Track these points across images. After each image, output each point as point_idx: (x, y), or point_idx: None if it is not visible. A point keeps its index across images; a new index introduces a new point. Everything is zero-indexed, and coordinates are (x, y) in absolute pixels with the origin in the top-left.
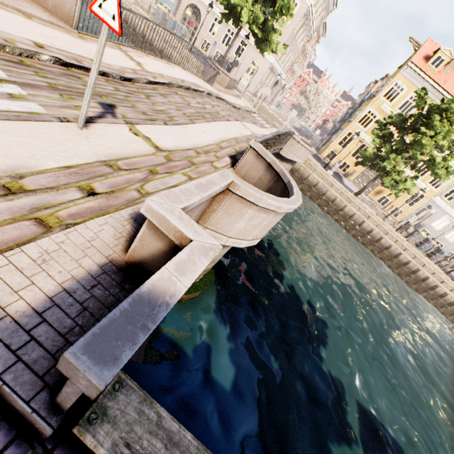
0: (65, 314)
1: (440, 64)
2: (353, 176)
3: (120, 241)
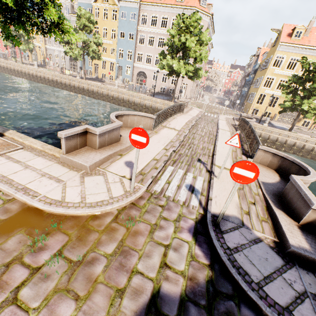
0: (314, 245)
1: (300, 34)
2: (276, 117)
3: (288, 218)
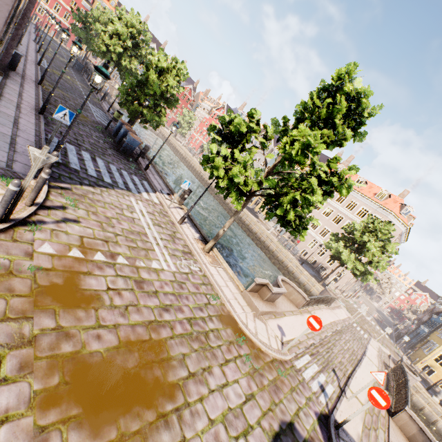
0: None
1: None
2: None
3: None
